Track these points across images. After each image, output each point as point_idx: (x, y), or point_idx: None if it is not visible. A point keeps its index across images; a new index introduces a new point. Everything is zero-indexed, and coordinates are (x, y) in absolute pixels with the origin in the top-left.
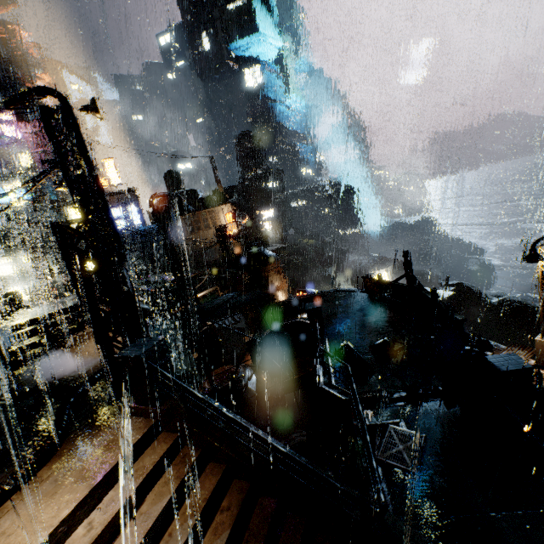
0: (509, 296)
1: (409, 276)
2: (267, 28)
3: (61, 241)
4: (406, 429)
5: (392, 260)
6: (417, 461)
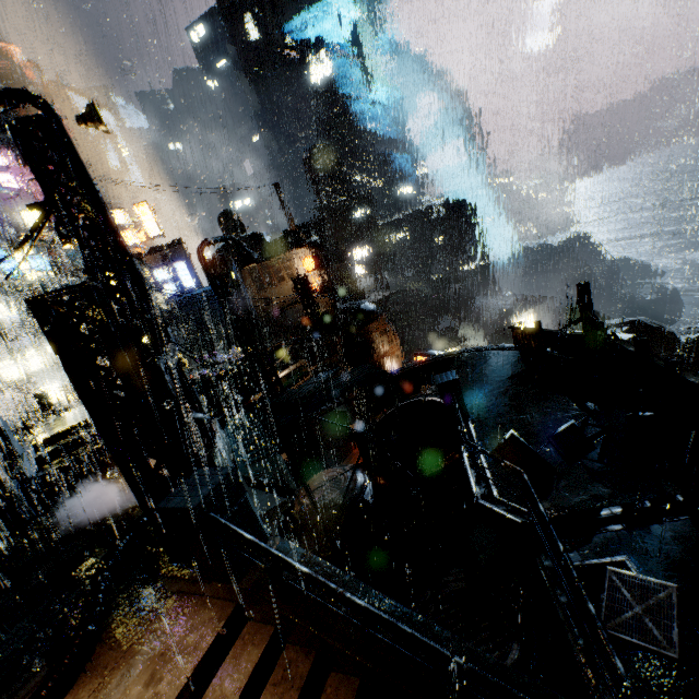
0: None
1: (588, 321)
2: None
3: (47, 327)
4: (640, 575)
5: (538, 298)
6: (677, 638)
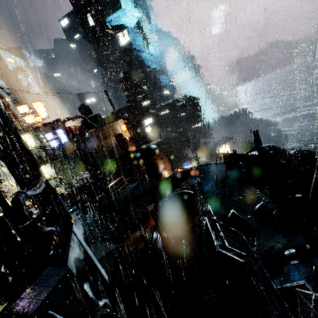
0: (300, 148)
1: (259, 148)
2: (127, 5)
3: None
4: (315, 293)
5: (229, 138)
6: None
